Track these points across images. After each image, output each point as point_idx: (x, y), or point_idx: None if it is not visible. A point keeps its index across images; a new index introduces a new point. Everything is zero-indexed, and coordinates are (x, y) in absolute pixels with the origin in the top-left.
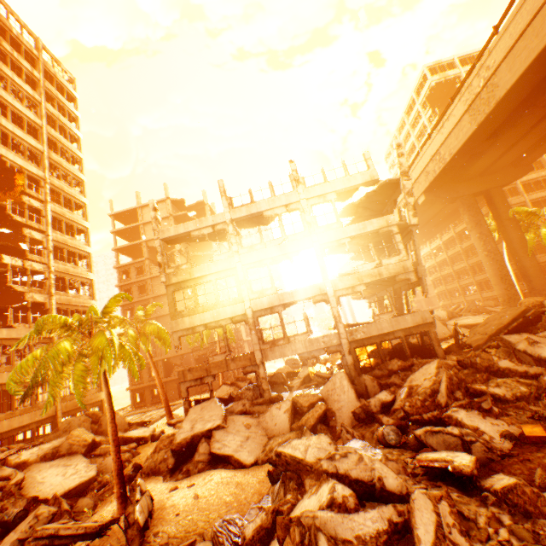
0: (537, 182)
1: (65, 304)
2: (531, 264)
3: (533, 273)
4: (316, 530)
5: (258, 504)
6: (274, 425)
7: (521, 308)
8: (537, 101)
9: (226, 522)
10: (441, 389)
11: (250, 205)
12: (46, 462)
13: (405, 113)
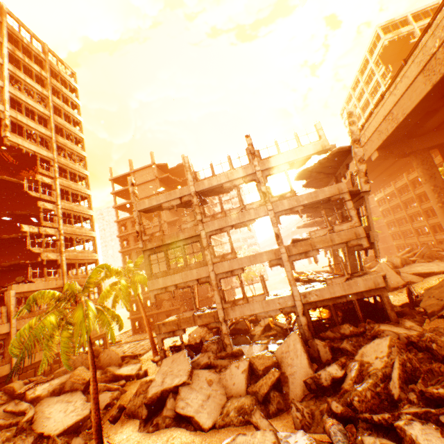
0: None
1: (73, 259)
2: None
3: None
4: None
5: None
6: (232, 384)
7: None
8: None
9: None
10: (393, 377)
11: (211, 178)
12: (54, 397)
13: (359, 72)
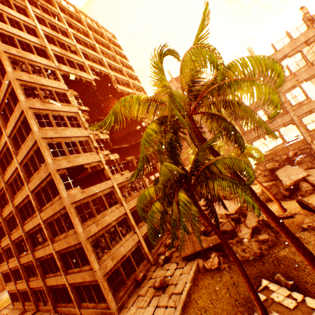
0: None
1: None
2: None
3: None
4: None
5: None
6: None
7: None
8: None
9: None
10: None
11: (275, 54)
12: None
13: None
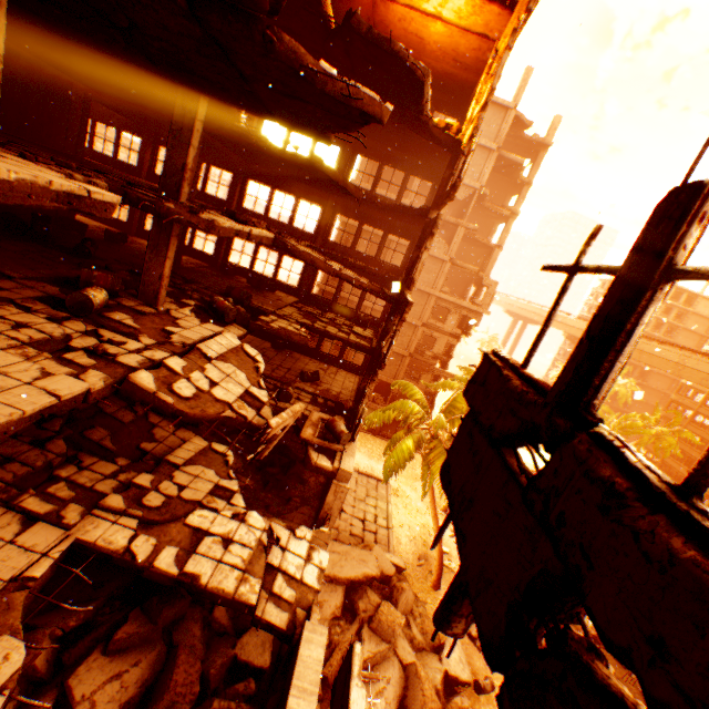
0: None
1: None
2: None
3: None
4: None
5: None
6: None
7: None
8: None
9: None
10: None
11: None
12: None
13: None
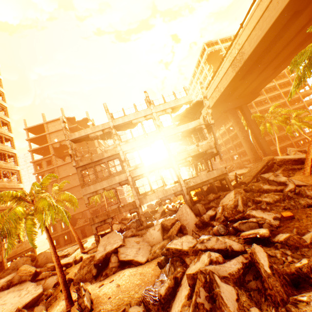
0: (260, 102)
1: (1, 188)
2: (263, 141)
3: (264, 146)
4: (212, 273)
5: (159, 279)
6: (153, 239)
7: (265, 161)
8: (261, 61)
9: (147, 290)
10: (239, 203)
11: (124, 117)
12: (4, 291)
13: (196, 67)
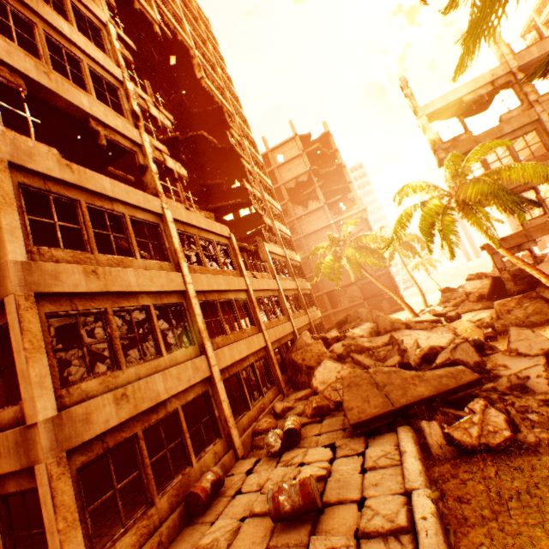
0: None
1: (279, 231)
2: None
3: None
4: None
5: None
6: None
7: None
8: None
9: None
10: None
11: (541, 42)
12: (379, 337)
13: None
